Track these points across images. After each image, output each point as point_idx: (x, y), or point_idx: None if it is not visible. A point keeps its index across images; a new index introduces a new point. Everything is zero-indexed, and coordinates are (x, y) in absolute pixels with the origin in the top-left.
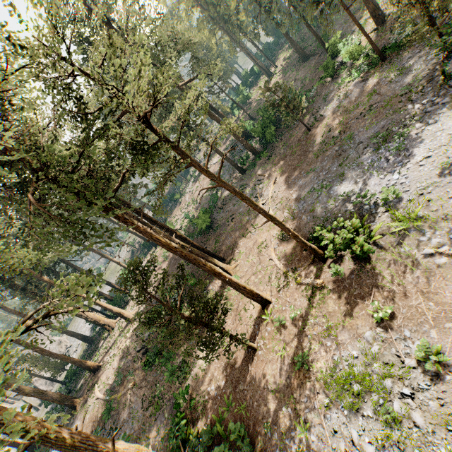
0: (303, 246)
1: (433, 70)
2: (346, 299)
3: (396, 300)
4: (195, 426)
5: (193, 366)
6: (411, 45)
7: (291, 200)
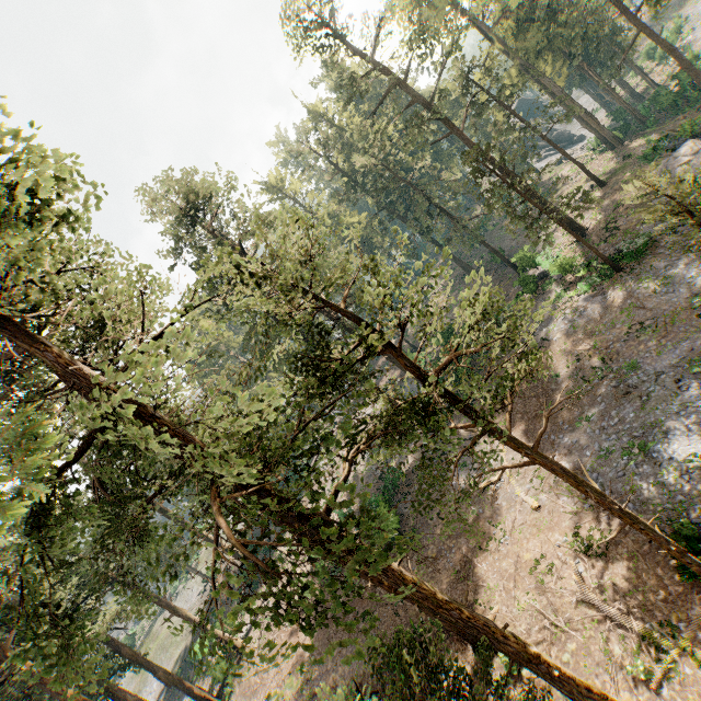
0: (698, 573)
1: None
2: None
3: None
4: None
5: None
6: (655, 253)
7: None
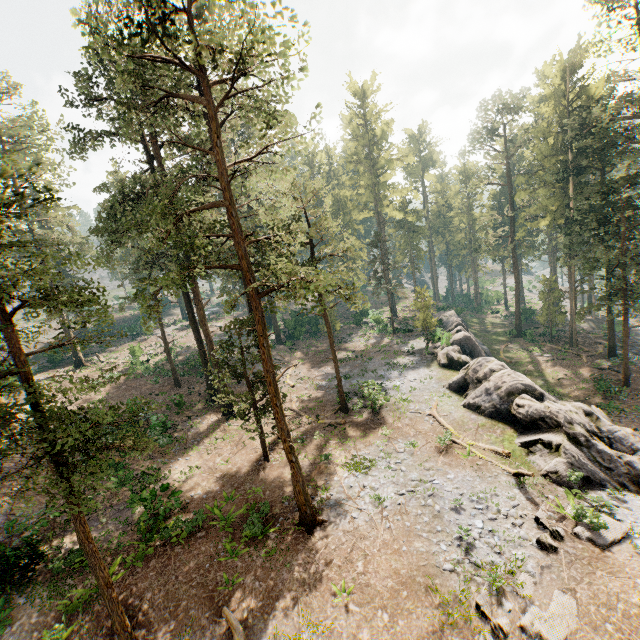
0: (341, 392)
1: (421, 349)
2: (363, 430)
3: (395, 429)
4: (166, 523)
5: (163, 479)
6: (410, 335)
7: (314, 379)
